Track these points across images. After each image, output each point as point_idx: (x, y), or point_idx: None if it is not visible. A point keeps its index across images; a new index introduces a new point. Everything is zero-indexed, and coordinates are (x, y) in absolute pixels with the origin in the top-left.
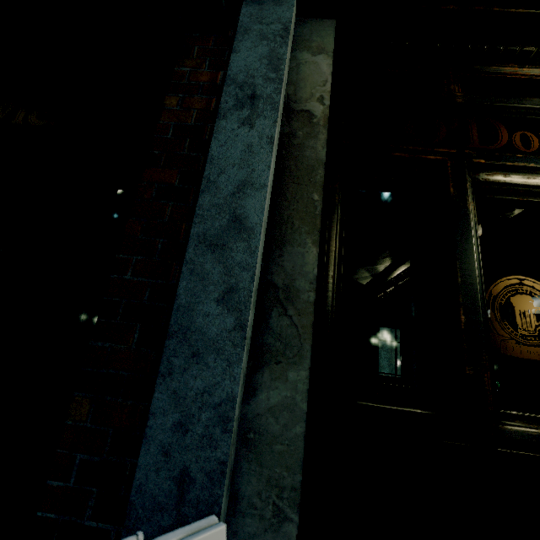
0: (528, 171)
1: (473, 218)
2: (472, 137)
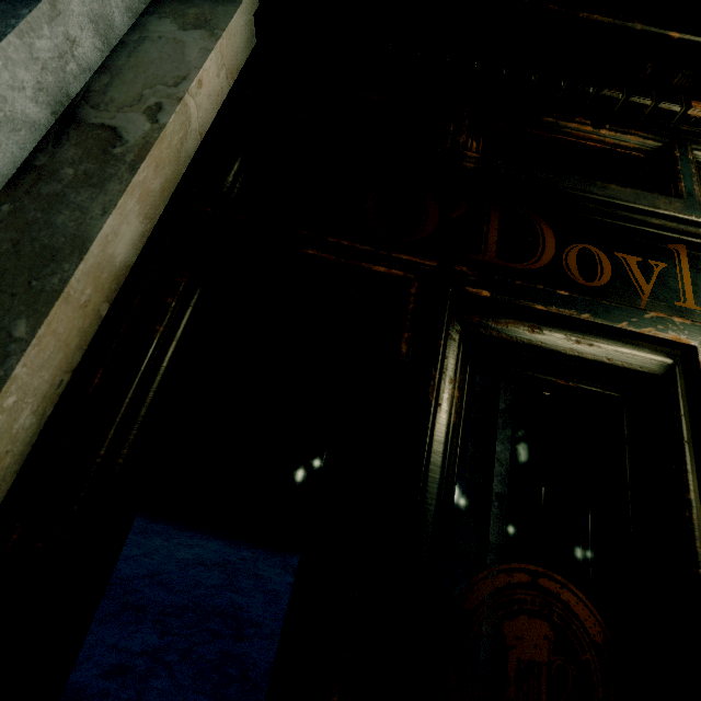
0: (580, 328)
1: (445, 417)
2: (488, 241)
